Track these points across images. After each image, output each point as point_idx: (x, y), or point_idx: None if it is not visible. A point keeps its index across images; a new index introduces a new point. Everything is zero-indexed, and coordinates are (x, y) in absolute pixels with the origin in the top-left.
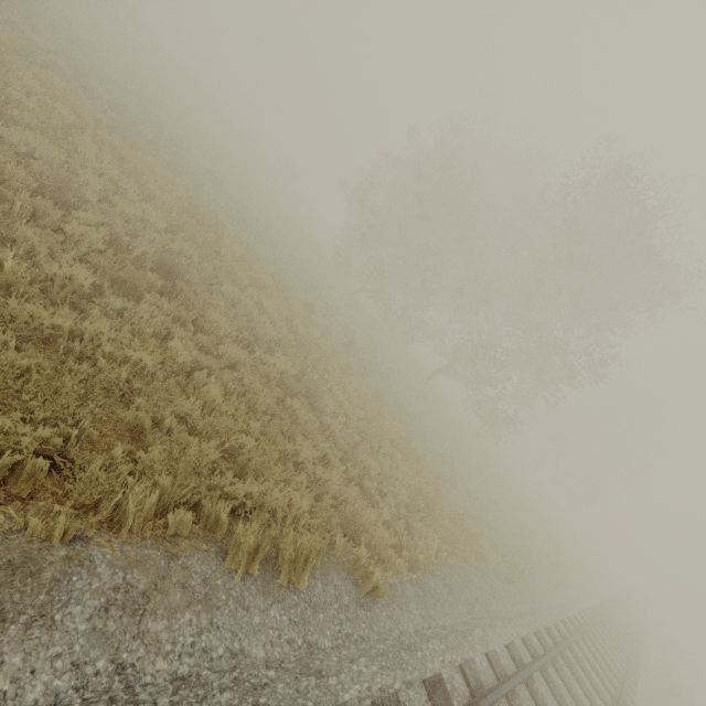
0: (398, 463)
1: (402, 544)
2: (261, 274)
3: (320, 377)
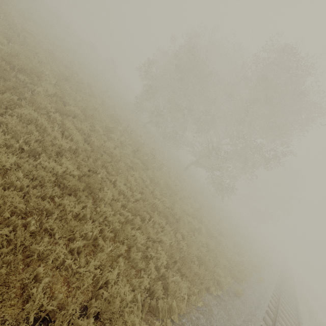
0: (164, 226)
1: (158, 306)
2: (70, 106)
3: (108, 174)
